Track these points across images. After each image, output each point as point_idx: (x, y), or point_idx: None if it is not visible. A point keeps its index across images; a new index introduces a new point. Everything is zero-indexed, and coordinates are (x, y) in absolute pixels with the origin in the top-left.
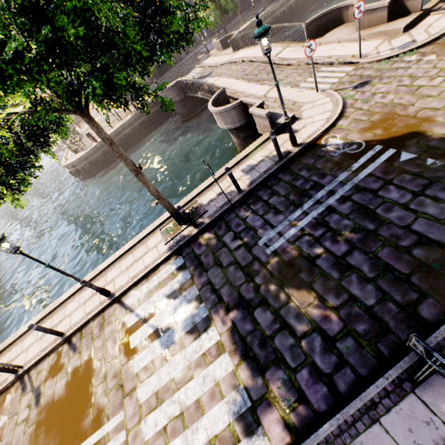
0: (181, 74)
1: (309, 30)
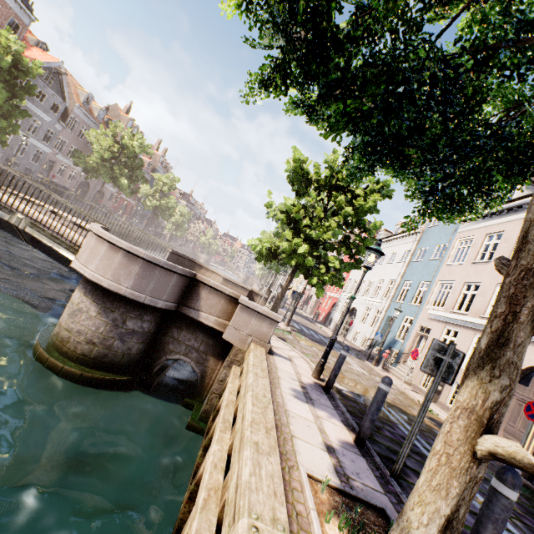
0: None
1: (169, 257)
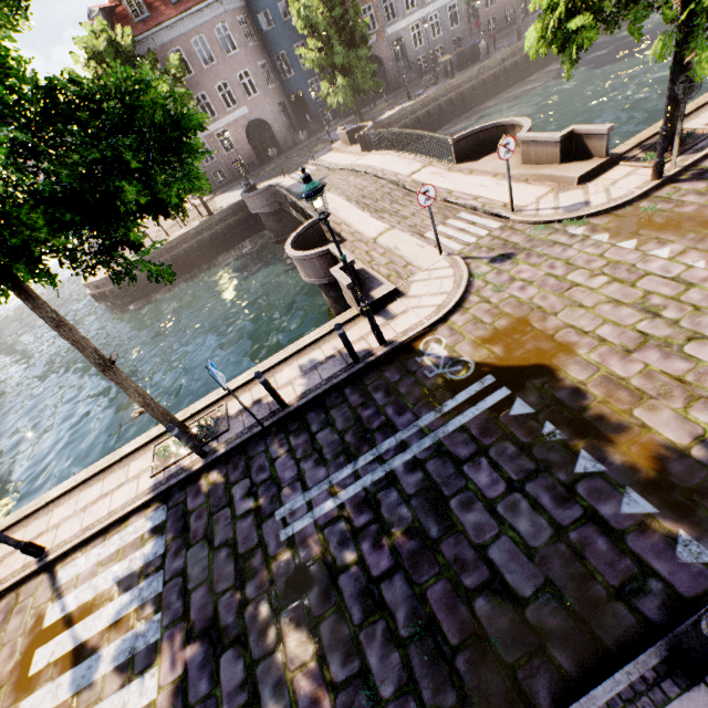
0: (288, 168)
1: (460, 149)
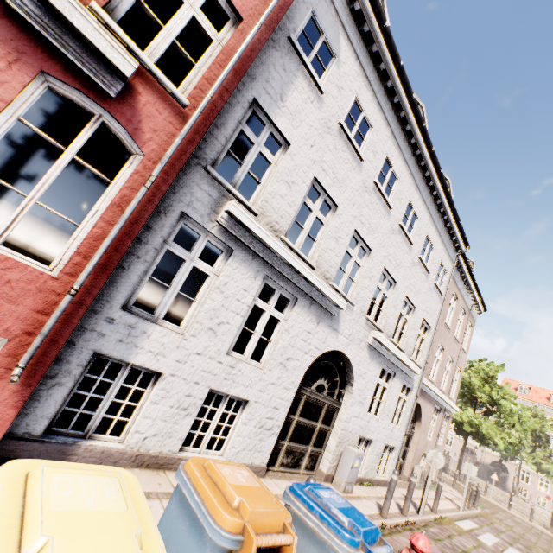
0: None
1: None
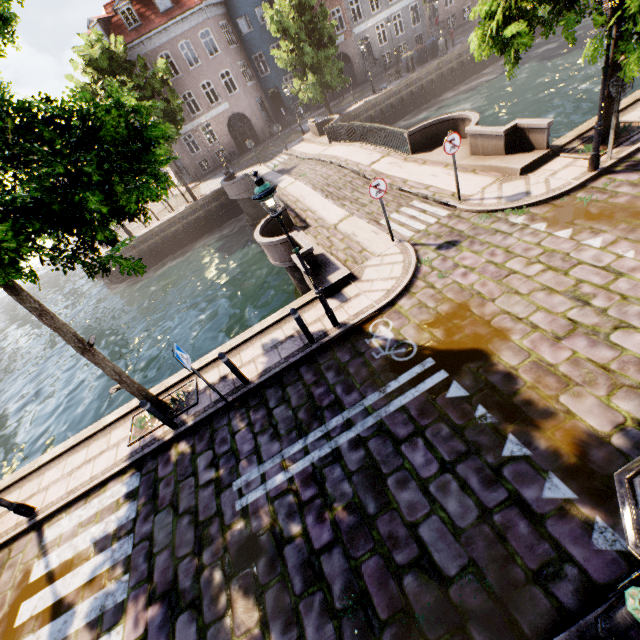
0: (264, 157)
1: (414, 141)
